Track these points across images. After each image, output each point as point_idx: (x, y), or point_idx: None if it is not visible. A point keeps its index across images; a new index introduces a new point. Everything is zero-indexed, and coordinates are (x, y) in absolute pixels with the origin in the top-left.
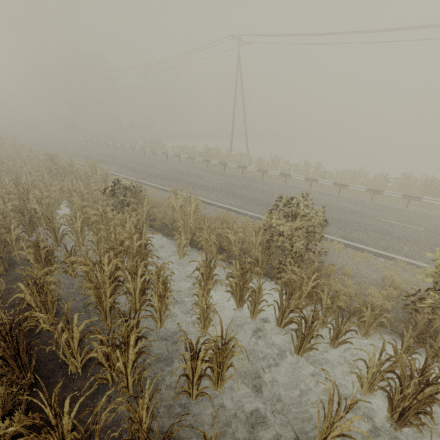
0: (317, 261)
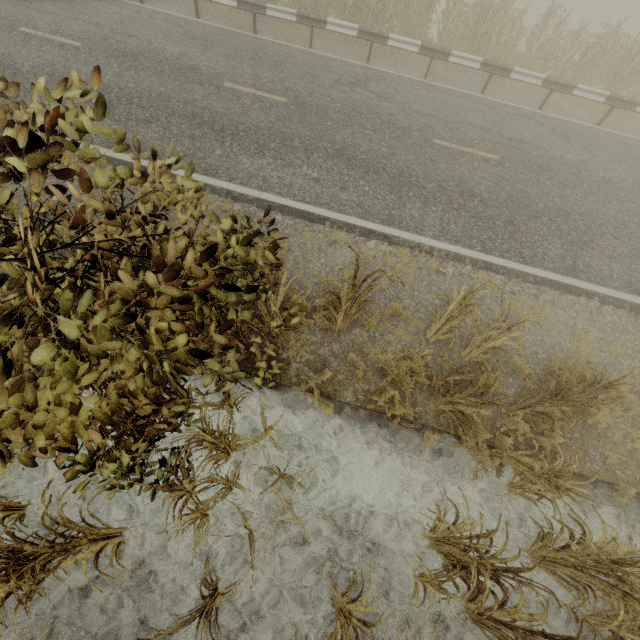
0: None
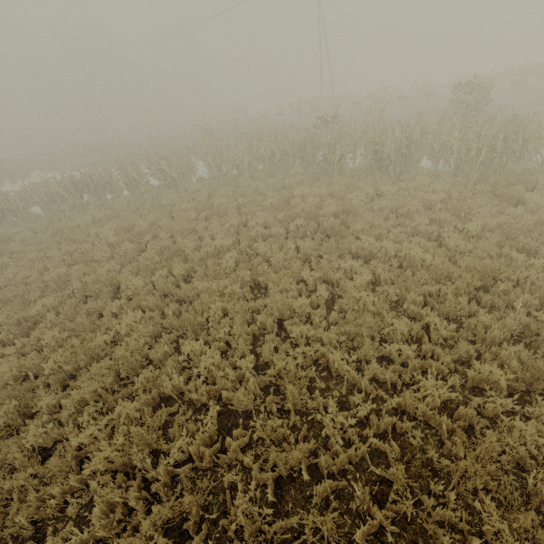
0: None
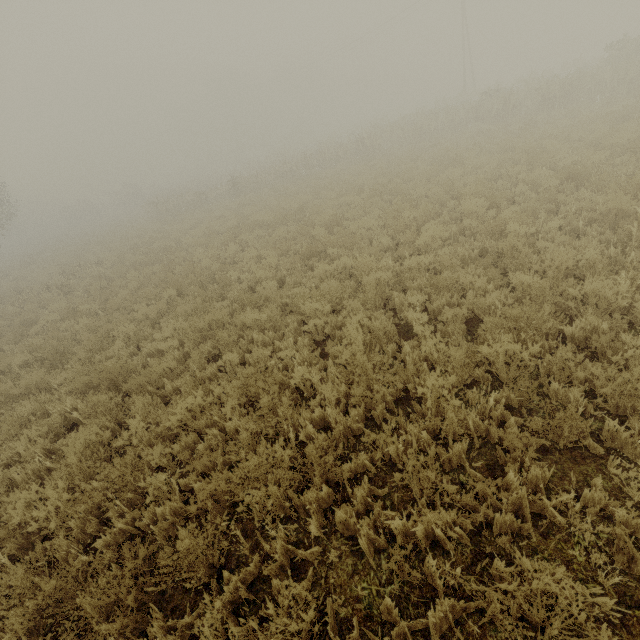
0: None
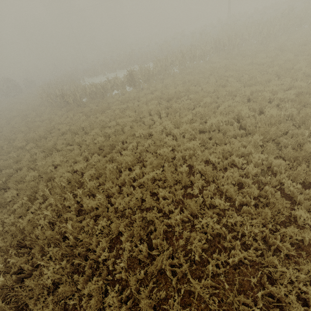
0: None
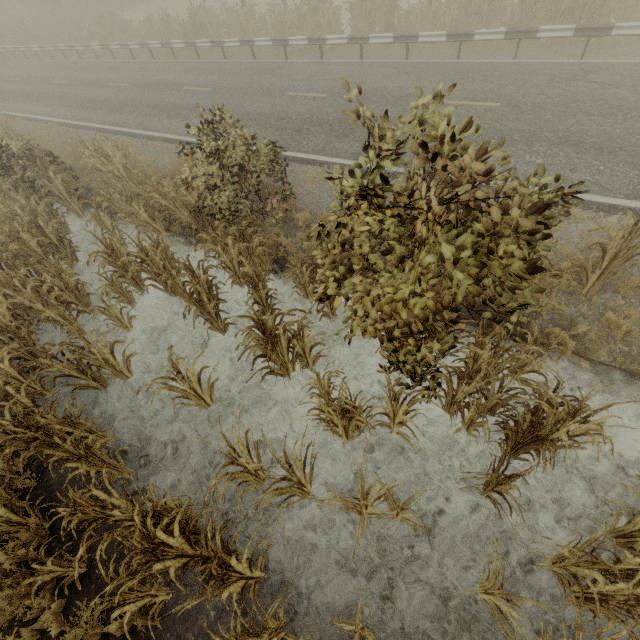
0: (280, 211)
